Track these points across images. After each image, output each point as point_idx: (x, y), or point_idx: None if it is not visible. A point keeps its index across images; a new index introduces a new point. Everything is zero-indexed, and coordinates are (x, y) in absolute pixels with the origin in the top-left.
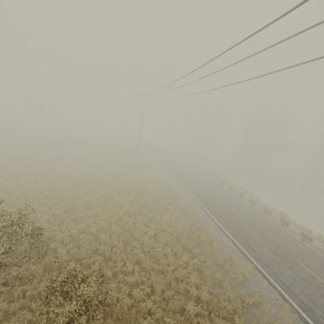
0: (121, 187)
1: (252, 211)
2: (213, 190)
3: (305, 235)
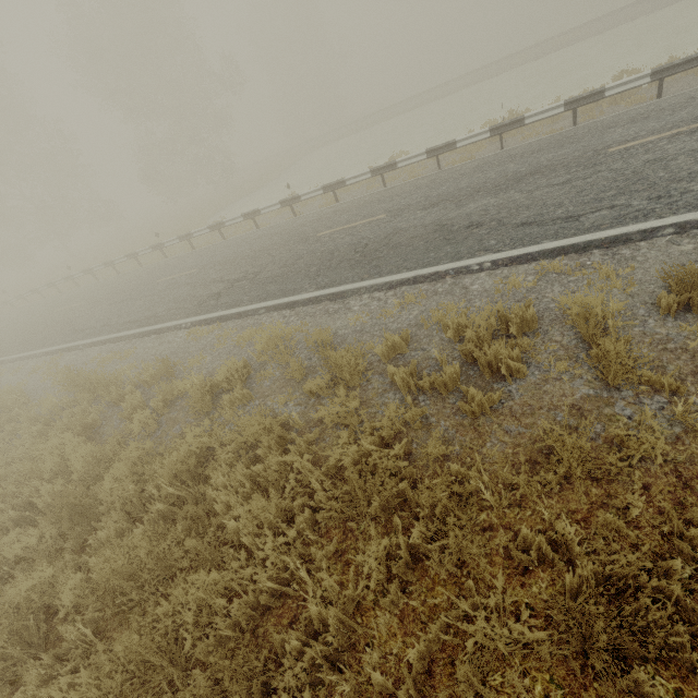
0: None
1: (363, 201)
2: (225, 257)
3: (502, 127)
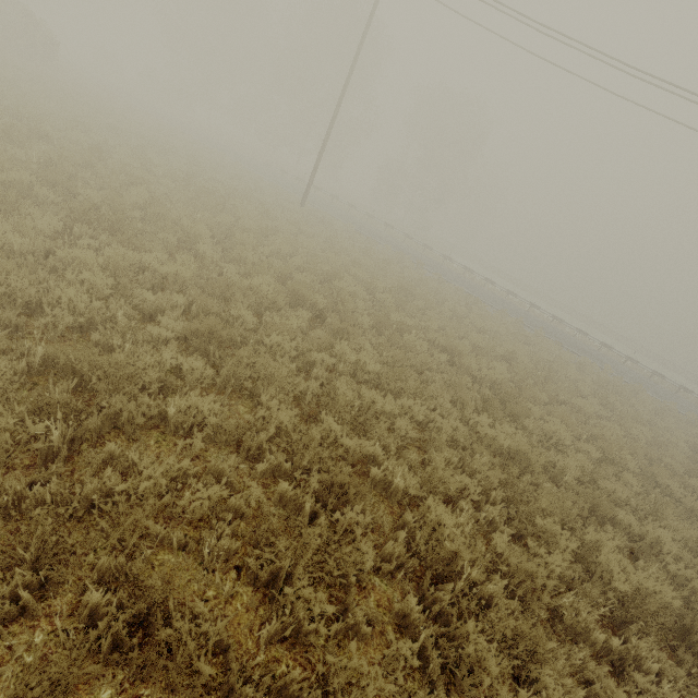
0: (550, 362)
1: (570, 336)
2: (512, 306)
3: (631, 359)
